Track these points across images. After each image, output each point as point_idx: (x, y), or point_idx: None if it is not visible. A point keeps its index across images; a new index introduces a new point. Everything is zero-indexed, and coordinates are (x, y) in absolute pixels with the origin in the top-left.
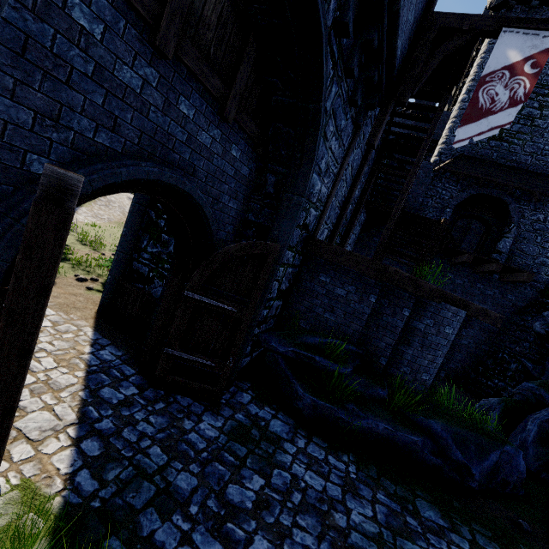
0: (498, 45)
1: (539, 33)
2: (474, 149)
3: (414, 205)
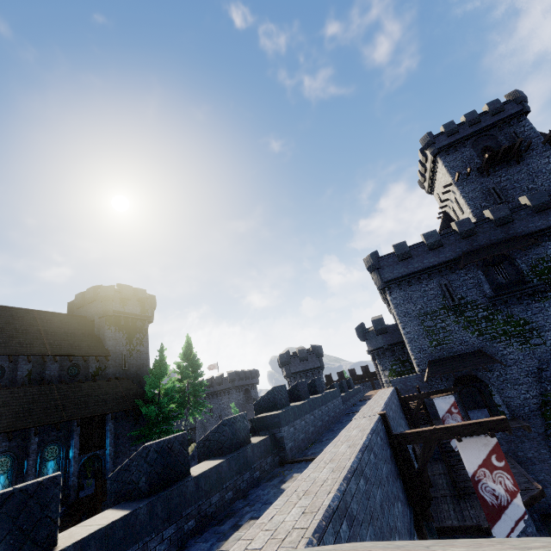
0: (436, 405)
1: (446, 396)
2: (432, 355)
3: (431, 402)
